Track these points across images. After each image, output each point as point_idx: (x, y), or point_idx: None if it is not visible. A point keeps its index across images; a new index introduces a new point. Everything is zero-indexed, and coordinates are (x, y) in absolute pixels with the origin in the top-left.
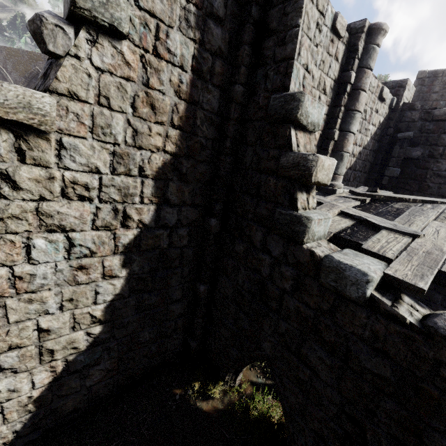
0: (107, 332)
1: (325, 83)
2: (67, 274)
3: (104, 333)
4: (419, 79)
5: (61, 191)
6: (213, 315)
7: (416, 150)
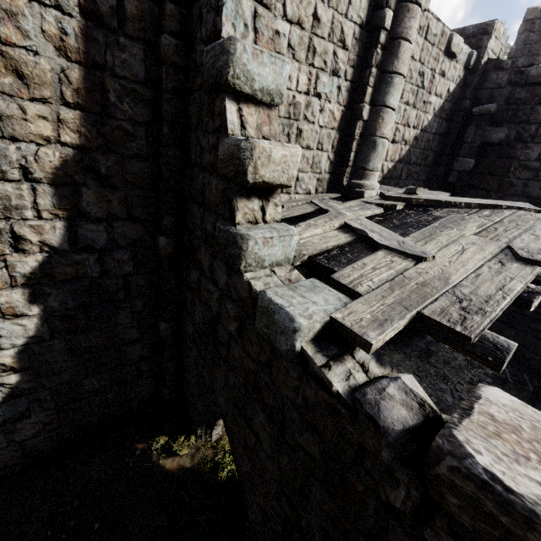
0: (30, 381)
1: (343, 31)
2: None
3: (25, 382)
4: (526, 22)
5: None
6: (183, 358)
7: (498, 130)
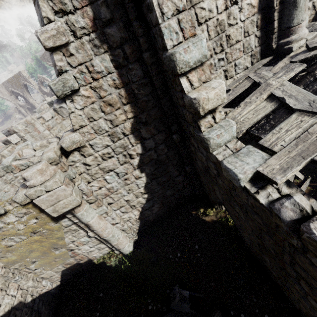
0: (150, 195)
1: None
2: (123, 183)
3: (149, 196)
4: None
5: (102, 159)
6: (199, 179)
7: None
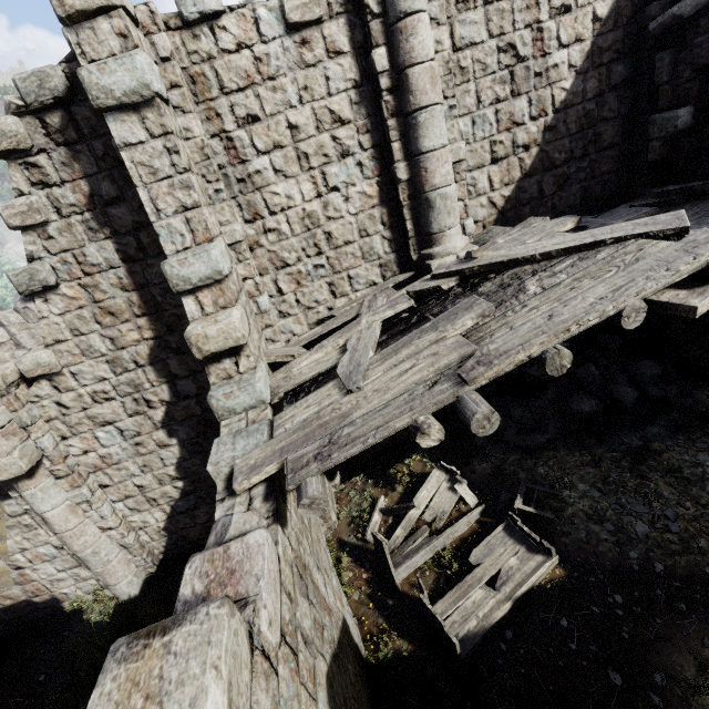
0: (190, 485)
1: (333, 111)
2: (132, 450)
3: (188, 486)
4: None
5: (92, 400)
6: None
7: None
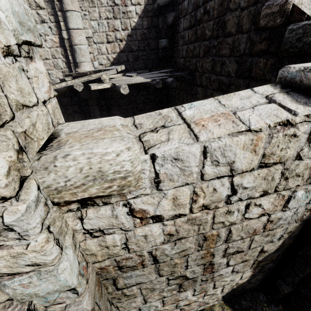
0: None
1: (36, 2)
2: None
3: None
4: None
5: None
6: None
7: (170, 15)
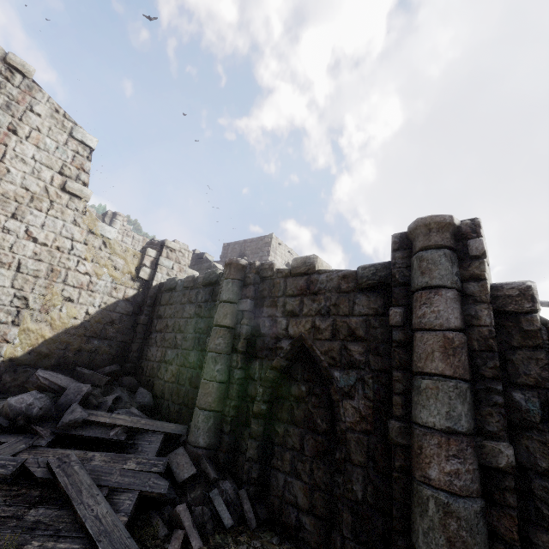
0: None
1: None
2: None
3: None
4: (224, 247)
5: None
6: None
7: None
